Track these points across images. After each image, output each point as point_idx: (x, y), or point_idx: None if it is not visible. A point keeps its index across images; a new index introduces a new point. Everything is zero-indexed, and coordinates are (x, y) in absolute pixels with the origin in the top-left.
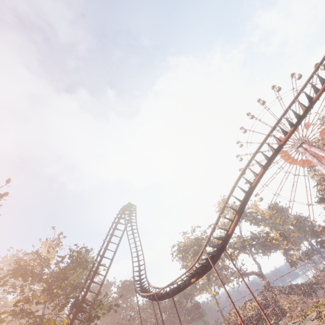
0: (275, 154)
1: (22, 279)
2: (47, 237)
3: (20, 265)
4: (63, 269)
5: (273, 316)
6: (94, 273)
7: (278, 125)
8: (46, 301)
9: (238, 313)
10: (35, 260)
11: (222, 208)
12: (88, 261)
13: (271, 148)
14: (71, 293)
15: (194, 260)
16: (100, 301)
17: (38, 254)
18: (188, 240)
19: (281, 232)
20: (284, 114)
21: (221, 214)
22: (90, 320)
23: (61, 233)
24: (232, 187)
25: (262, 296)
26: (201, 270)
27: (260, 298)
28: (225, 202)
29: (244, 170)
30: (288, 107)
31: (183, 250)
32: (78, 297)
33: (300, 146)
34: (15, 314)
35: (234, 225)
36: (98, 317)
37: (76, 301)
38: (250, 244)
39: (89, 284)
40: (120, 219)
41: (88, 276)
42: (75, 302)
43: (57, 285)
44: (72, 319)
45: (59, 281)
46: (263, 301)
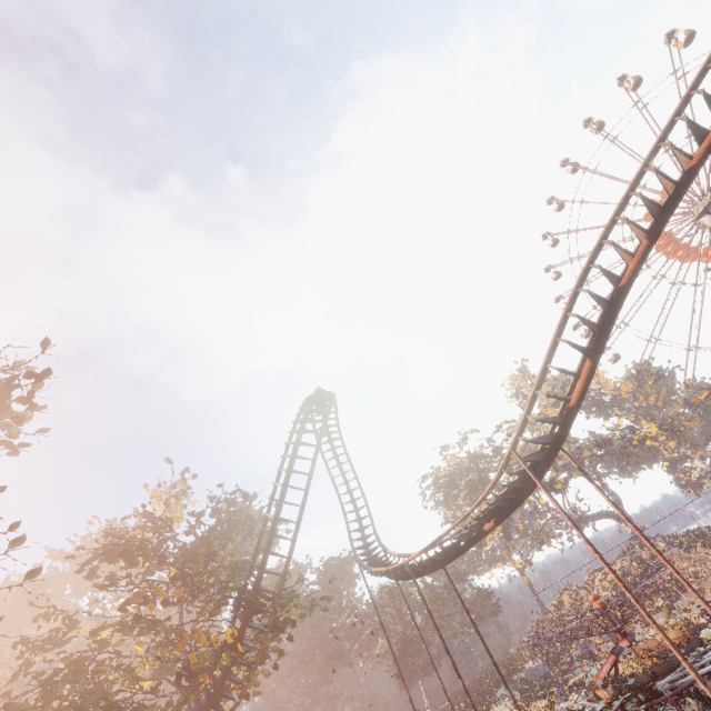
0: (679, 194)
1: (125, 562)
2: (159, 480)
3: (115, 536)
4: (204, 537)
5: (662, 592)
6: (269, 536)
7: (680, 116)
8: (182, 601)
9: (614, 573)
10: (144, 529)
11: (549, 350)
12: (251, 517)
13: (667, 181)
14: (229, 581)
15: (472, 501)
16: (291, 592)
17: (147, 512)
18: (455, 463)
19: (663, 423)
20: (696, 83)
21: (548, 363)
22: (278, 627)
23: (186, 469)
24: (571, 295)
25: (630, 559)
26: (506, 503)
27: (626, 562)
28: (555, 335)
29: (597, 250)
30: (707, 62)
31: (446, 484)
32: (245, 586)
33: (706, 212)
34: (126, 628)
35: (584, 383)
36: (292, 621)
37: (243, 593)
38: (592, 454)
39: (264, 559)
40: (306, 422)
41: (258, 544)
42: (241, 596)
43: (198, 567)
44: (242, 627)
45: (200, 559)
46: (634, 567)
